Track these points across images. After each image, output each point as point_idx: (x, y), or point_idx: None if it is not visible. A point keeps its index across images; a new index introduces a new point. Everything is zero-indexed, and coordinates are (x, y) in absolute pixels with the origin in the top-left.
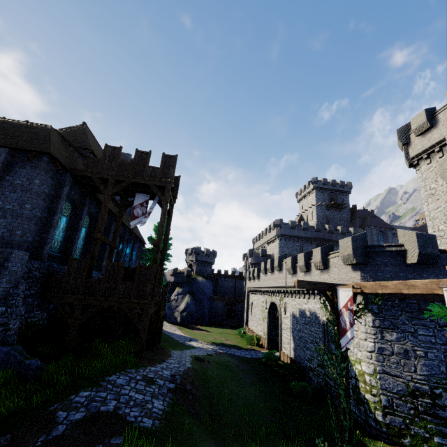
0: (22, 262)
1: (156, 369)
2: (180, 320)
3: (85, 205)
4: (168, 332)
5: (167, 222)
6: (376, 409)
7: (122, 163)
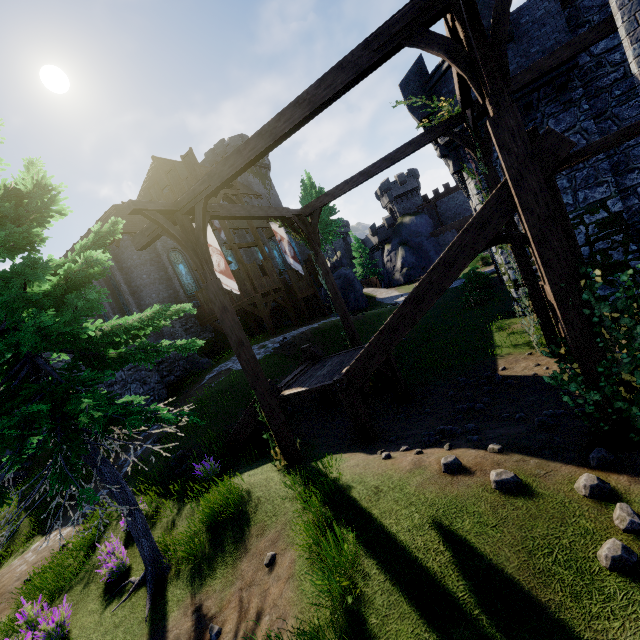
0: None
1: (276, 338)
2: (403, 280)
3: None
4: (382, 299)
5: None
6: (510, 288)
7: (167, 196)
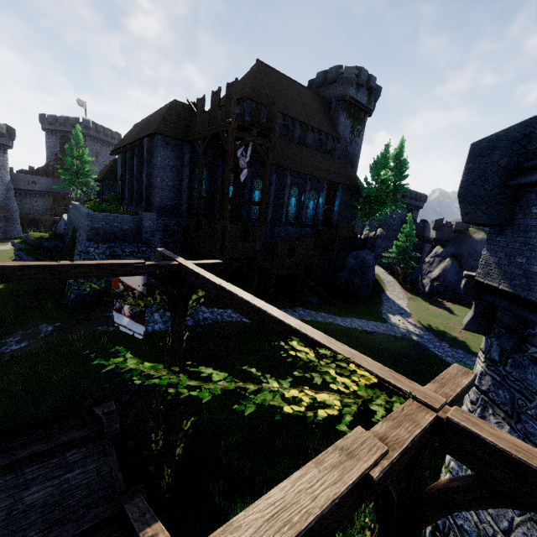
0: (152, 220)
1: (206, 310)
2: (428, 290)
3: (218, 165)
4: (387, 299)
5: (264, 170)
6: None
7: (205, 116)
